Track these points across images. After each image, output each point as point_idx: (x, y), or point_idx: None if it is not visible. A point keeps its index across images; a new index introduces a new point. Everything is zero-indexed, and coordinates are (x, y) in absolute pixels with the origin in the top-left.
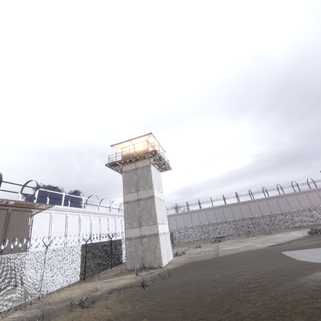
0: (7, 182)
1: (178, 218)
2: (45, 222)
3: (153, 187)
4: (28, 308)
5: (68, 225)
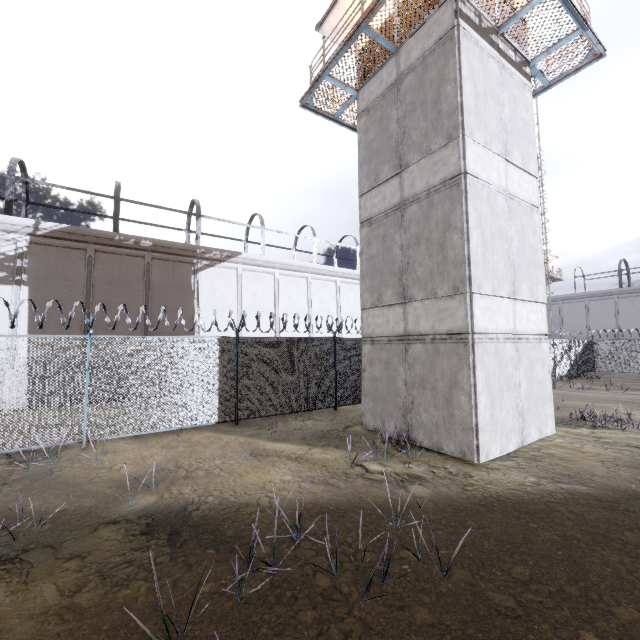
0: (130, 201)
1: (628, 303)
2: (228, 287)
3: (465, 132)
4: (13, 469)
5: (281, 299)
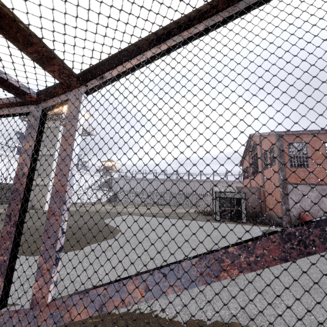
0: None
1: (133, 182)
2: None
3: (57, 147)
4: None
5: None
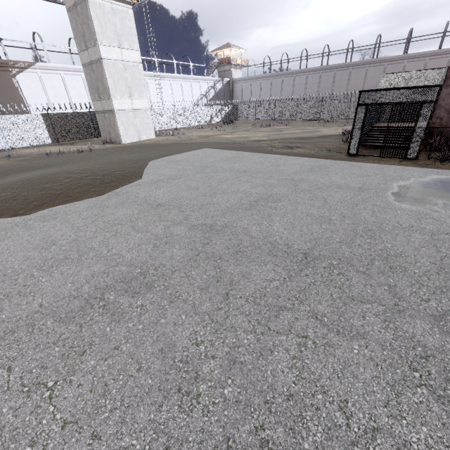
0: None
1: (265, 84)
2: (36, 84)
3: (99, 43)
4: None
5: (70, 89)
